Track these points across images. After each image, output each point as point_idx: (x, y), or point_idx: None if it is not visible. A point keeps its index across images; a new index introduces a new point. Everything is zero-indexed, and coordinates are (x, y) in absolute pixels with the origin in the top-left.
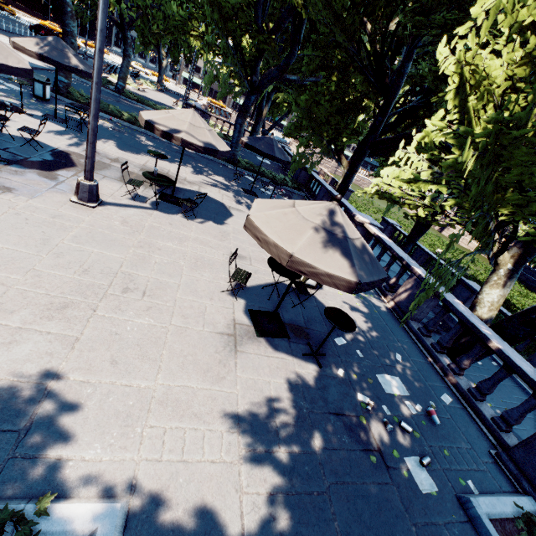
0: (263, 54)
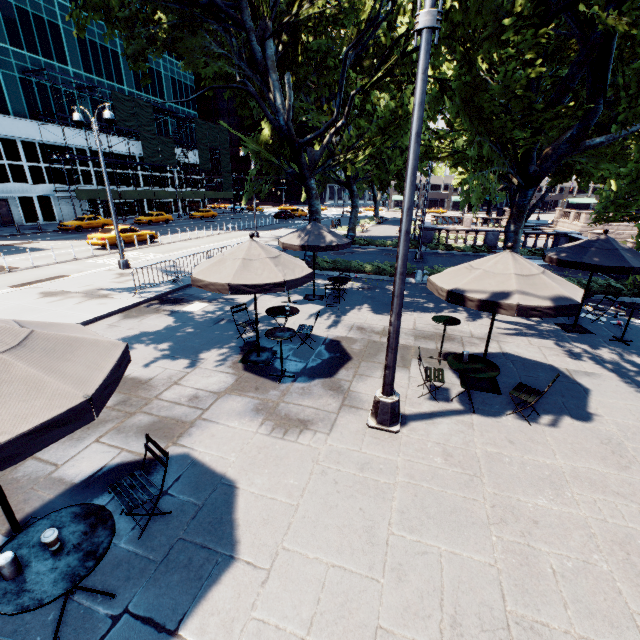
0: (540, 133)
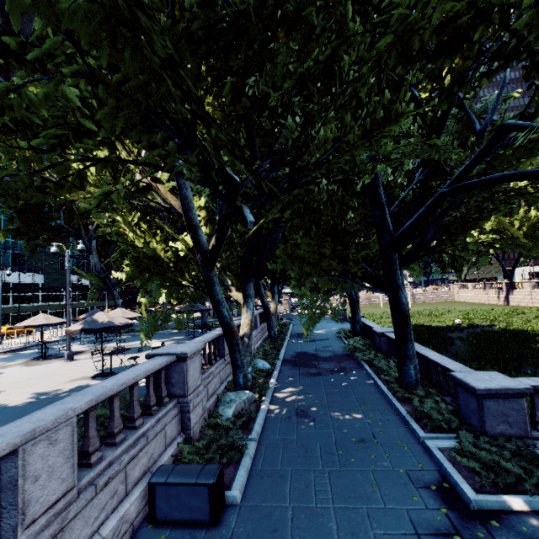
0: None
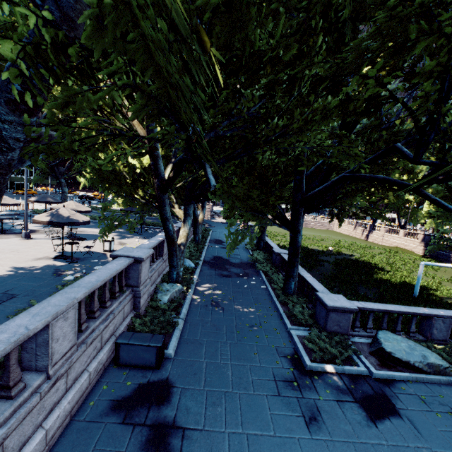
0: None
